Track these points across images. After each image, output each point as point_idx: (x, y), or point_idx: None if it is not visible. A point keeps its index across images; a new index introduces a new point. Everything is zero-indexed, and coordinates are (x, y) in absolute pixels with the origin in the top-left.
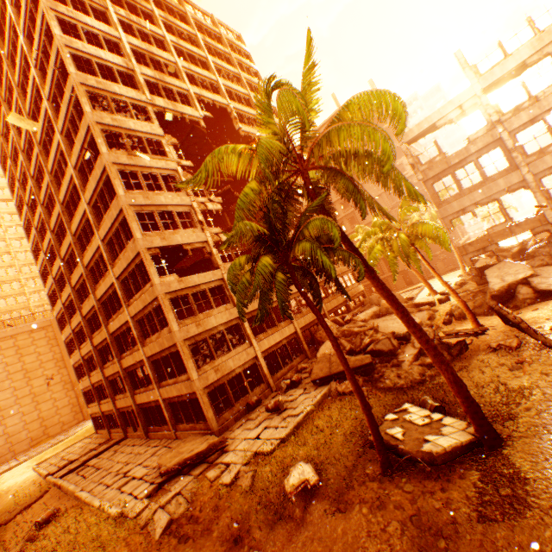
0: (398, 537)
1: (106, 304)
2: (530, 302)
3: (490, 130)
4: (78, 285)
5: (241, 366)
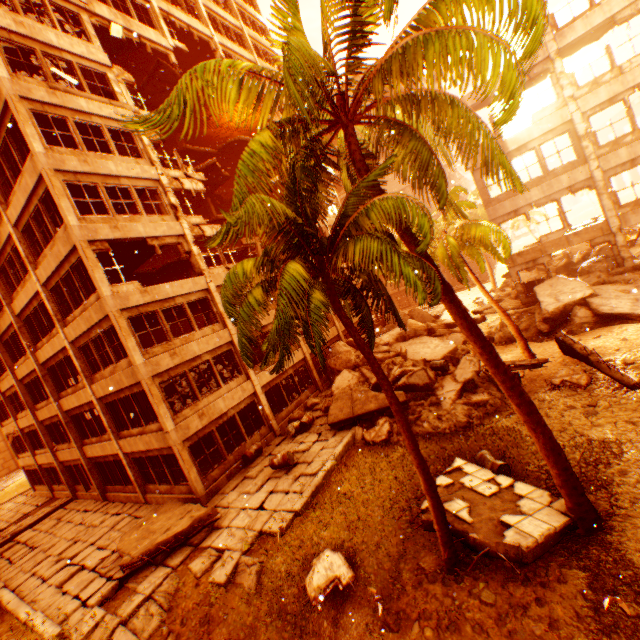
0: None
1: (31, 321)
2: (589, 327)
3: (560, 109)
4: None
5: (236, 406)
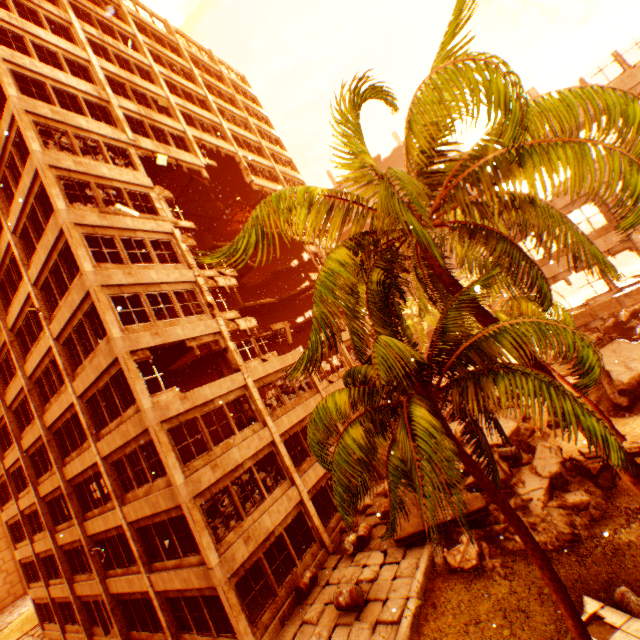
0: None
1: (61, 433)
2: None
3: None
4: (17, 404)
5: (282, 521)
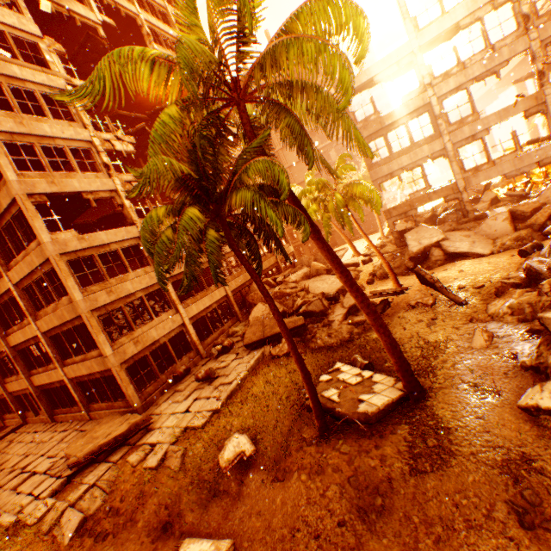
0: (337, 501)
1: None
2: (441, 263)
3: (422, 93)
4: None
5: (167, 335)
